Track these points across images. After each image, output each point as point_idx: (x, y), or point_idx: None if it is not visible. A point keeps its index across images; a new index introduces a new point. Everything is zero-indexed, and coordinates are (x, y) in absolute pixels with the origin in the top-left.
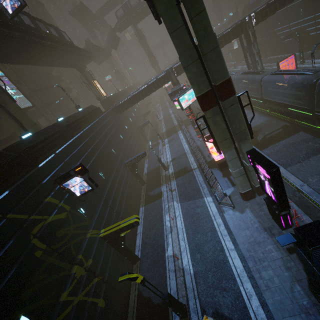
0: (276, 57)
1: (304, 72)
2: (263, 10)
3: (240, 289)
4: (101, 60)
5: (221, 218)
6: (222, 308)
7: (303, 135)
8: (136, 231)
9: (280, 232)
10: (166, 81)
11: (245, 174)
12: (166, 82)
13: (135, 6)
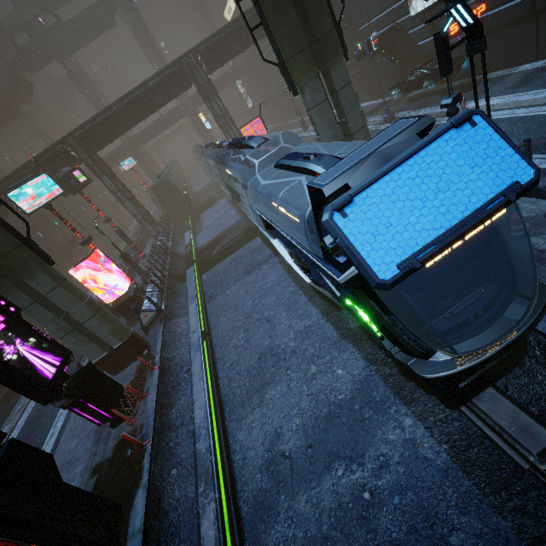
0: (294, 121)
1: (220, 144)
2: (213, 49)
3: None
4: None
5: (65, 419)
6: None
7: (256, 243)
8: None
9: (109, 432)
10: (69, 161)
11: (74, 330)
12: (70, 163)
13: (51, 28)
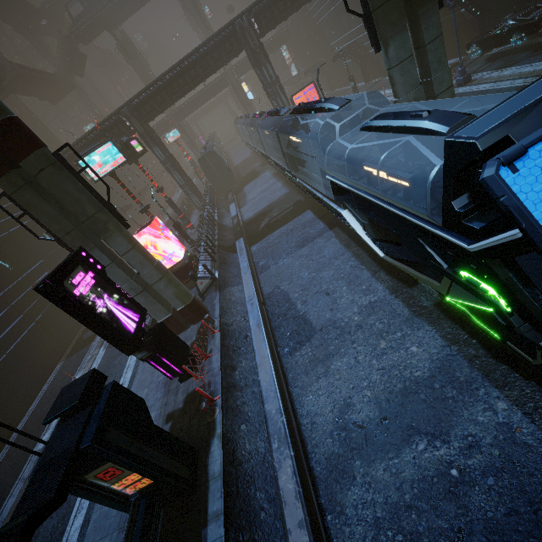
0: (342, 89)
1: (278, 111)
2: (267, 8)
3: (77, 500)
4: (55, 96)
5: (133, 371)
6: (37, 540)
7: (307, 216)
8: (27, 409)
9: (178, 386)
10: (124, 131)
11: (144, 290)
12: (125, 134)
13: None
